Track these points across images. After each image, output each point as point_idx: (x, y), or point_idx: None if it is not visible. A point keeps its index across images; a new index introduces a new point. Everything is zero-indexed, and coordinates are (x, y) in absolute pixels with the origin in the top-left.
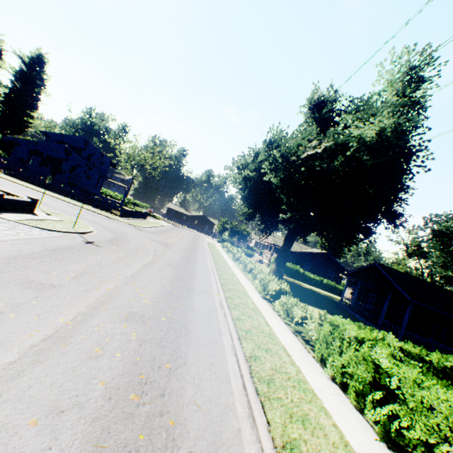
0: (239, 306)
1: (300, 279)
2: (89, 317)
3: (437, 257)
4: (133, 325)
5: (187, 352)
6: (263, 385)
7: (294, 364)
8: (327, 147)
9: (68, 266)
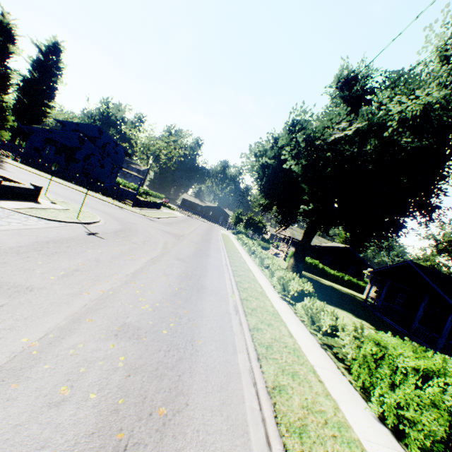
0: (256, 310)
1: (319, 275)
2: (66, 333)
3: None
4: (123, 344)
5: (191, 384)
6: (294, 438)
7: (329, 397)
8: (359, 129)
9: (58, 262)
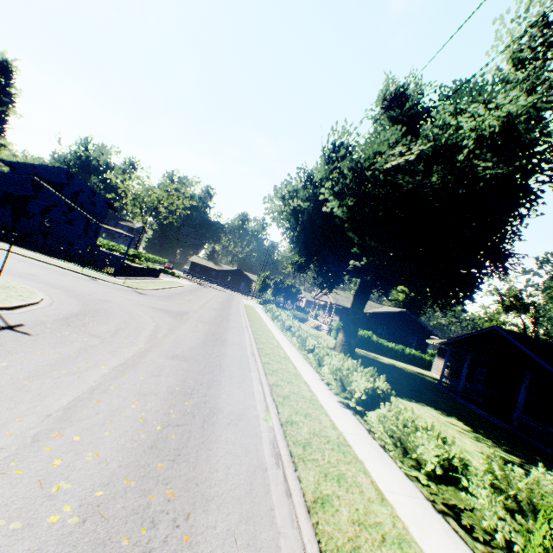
0: (311, 444)
1: (374, 350)
2: None
3: None
4: None
5: None
6: None
7: None
8: (421, 153)
9: None
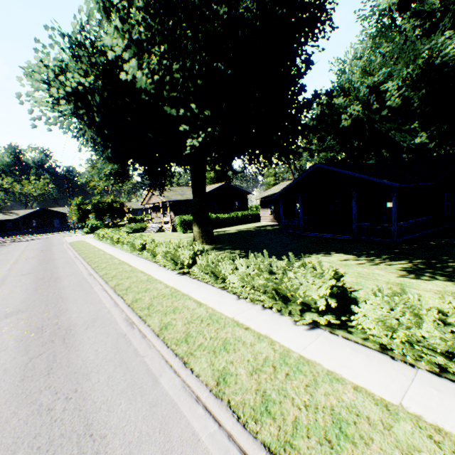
0: None
1: (217, 226)
2: None
3: (314, 145)
4: None
5: None
6: None
7: None
8: None
9: None
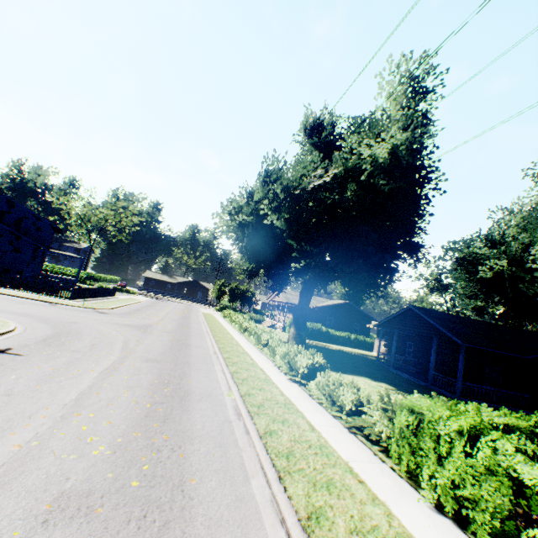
0: (264, 405)
1: (324, 340)
2: None
3: (462, 288)
4: (60, 535)
5: None
6: None
7: (377, 500)
8: (336, 174)
9: None
